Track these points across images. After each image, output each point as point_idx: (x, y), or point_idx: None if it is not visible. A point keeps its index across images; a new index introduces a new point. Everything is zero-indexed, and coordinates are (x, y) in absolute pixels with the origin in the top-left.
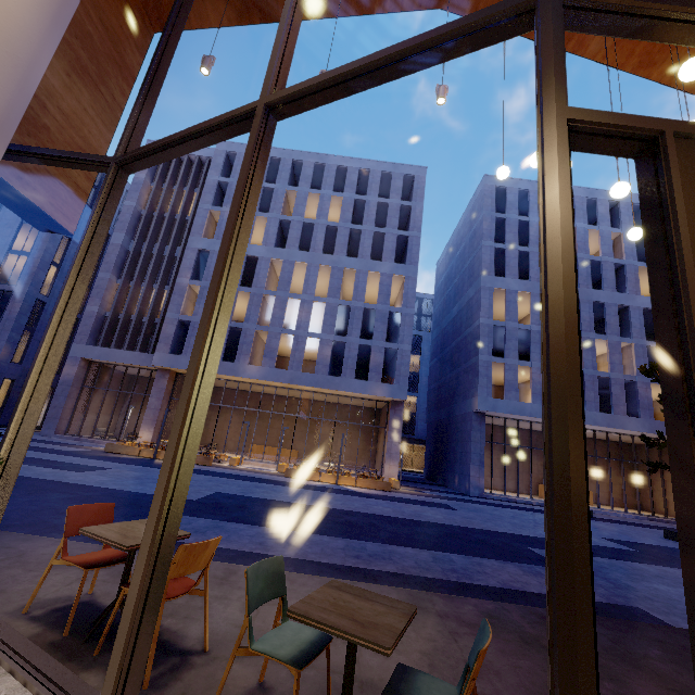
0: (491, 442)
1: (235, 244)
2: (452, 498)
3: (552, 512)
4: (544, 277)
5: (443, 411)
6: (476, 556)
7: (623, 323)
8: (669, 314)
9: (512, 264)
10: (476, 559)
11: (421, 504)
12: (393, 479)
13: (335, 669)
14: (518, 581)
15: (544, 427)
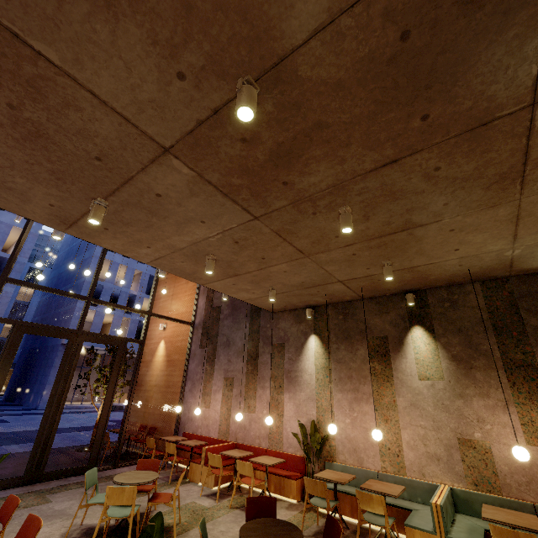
0: None
1: None
2: (15, 414)
3: None
4: None
5: (39, 340)
6: None
7: None
8: None
9: None
10: None
11: None
12: None
13: None
14: (10, 452)
15: None
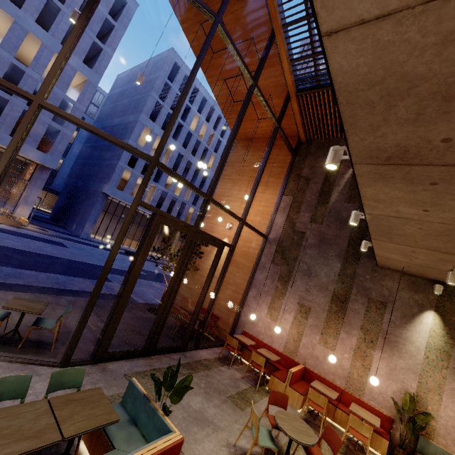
0: (106, 211)
1: (4, 172)
2: (67, 239)
3: (95, 289)
4: (115, 242)
5: (82, 181)
6: (72, 276)
7: (195, 176)
8: (138, 252)
9: (162, 117)
10: (71, 278)
11: (44, 241)
12: (24, 218)
13: (2, 322)
14: (89, 287)
15: (100, 273)
